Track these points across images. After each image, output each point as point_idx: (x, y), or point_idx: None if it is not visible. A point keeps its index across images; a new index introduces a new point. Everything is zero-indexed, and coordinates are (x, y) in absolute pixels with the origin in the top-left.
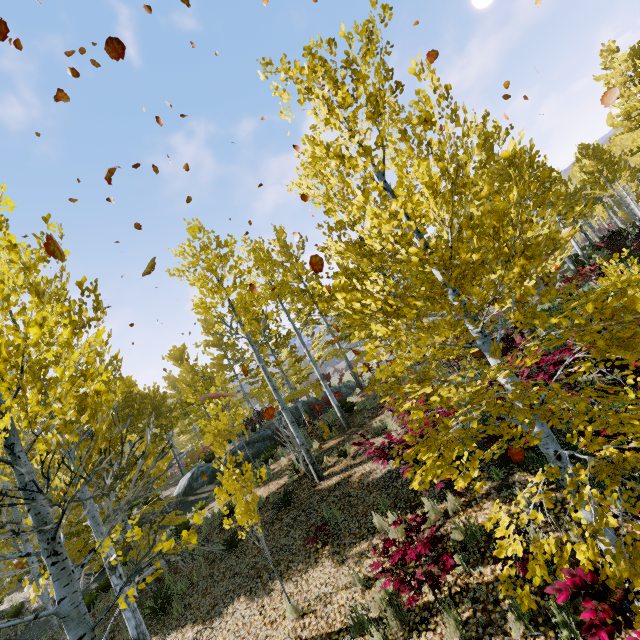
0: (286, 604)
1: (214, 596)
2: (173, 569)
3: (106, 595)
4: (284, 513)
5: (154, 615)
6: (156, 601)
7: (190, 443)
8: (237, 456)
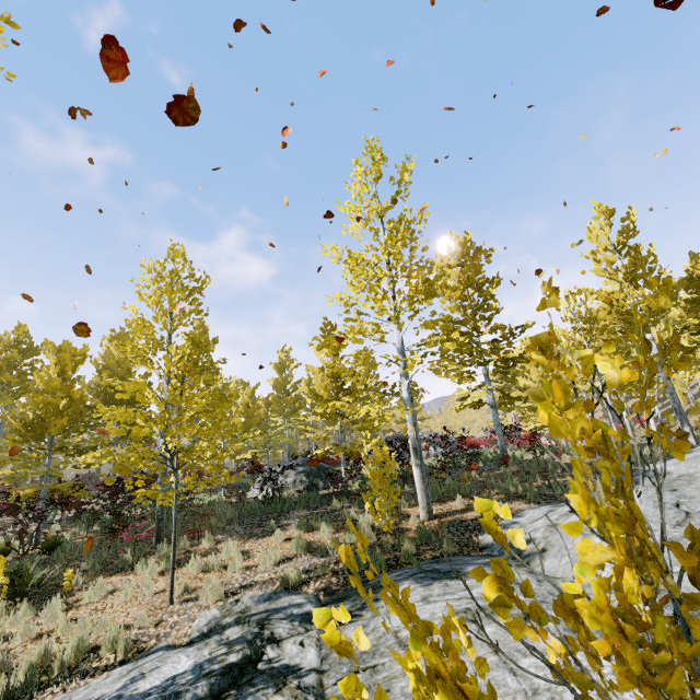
0: None
1: None
2: None
3: None
4: None
5: None
6: None
7: None
8: None
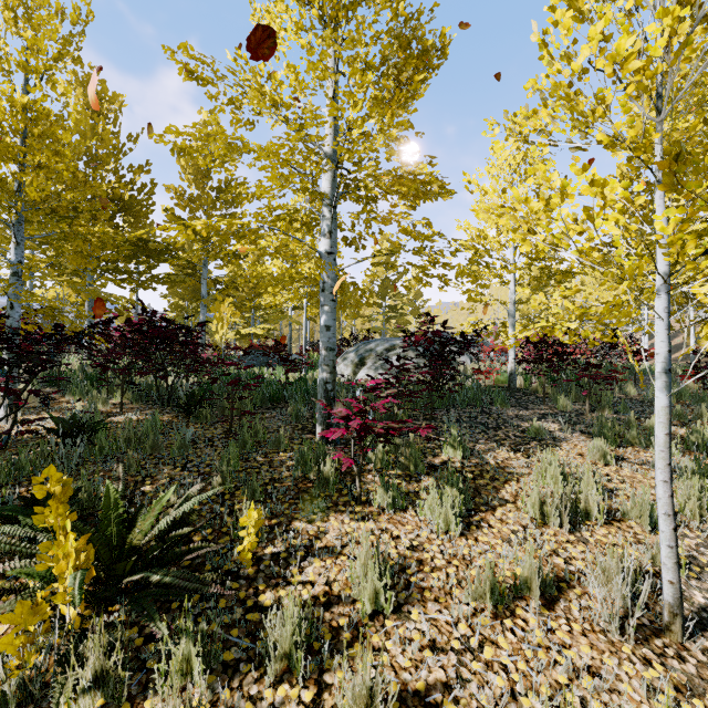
0: None
1: None
2: None
3: None
4: None
5: None
6: None
7: None
8: None
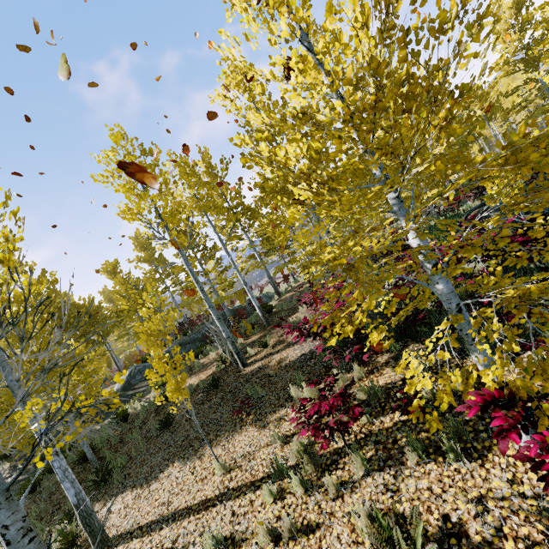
0: (215, 463)
1: (151, 465)
2: (114, 449)
3: (51, 475)
4: (213, 395)
5: (96, 486)
6: (98, 475)
7: (128, 349)
8: (166, 341)
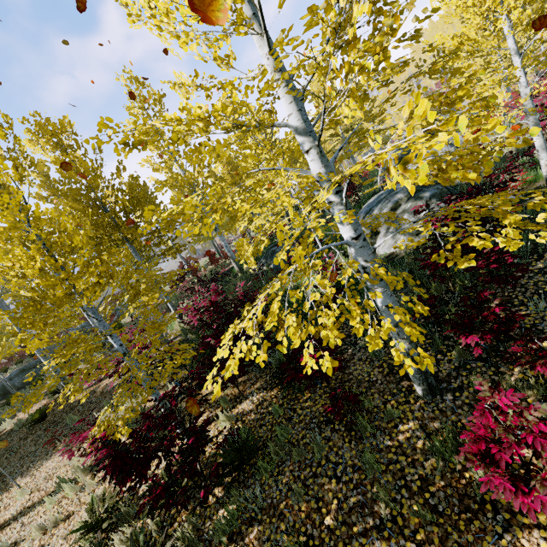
0: (16, 492)
1: None
2: None
3: None
4: (38, 427)
5: None
6: None
7: None
8: None
